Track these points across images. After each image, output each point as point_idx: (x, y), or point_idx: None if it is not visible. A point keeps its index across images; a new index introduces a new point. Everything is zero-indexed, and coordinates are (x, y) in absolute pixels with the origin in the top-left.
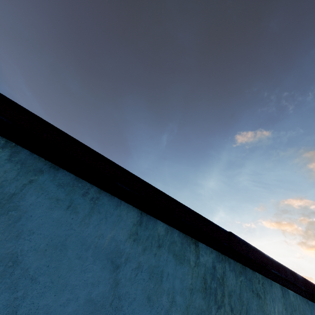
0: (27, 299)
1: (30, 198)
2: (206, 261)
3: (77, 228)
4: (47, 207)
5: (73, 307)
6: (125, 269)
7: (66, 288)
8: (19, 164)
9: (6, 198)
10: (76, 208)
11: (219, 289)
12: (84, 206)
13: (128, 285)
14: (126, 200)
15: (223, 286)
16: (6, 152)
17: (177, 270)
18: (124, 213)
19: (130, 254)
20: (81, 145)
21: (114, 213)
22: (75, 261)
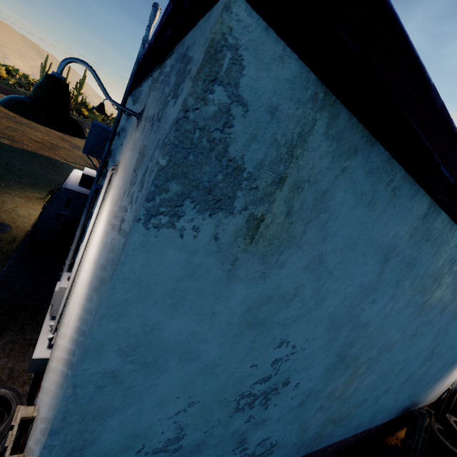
0: (325, 286)
1: (339, 195)
2: (456, 251)
3: (369, 227)
4: (351, 205)
5: (350, 290)
6: (391, 262)
7: (348, 278)
8: (335, 140)
9: (319, 197)
10: (375, 204)
11: (448, 274)
12: (383, 200)
13: (388, 274)
14: (433, 190)
15: (453, 271)
16: (323, 118)
17: (428, 261)
18: (415, 206)
19: (400, 249)
20: (431, 94)
21: (406, 206)
22: (360, 258)
